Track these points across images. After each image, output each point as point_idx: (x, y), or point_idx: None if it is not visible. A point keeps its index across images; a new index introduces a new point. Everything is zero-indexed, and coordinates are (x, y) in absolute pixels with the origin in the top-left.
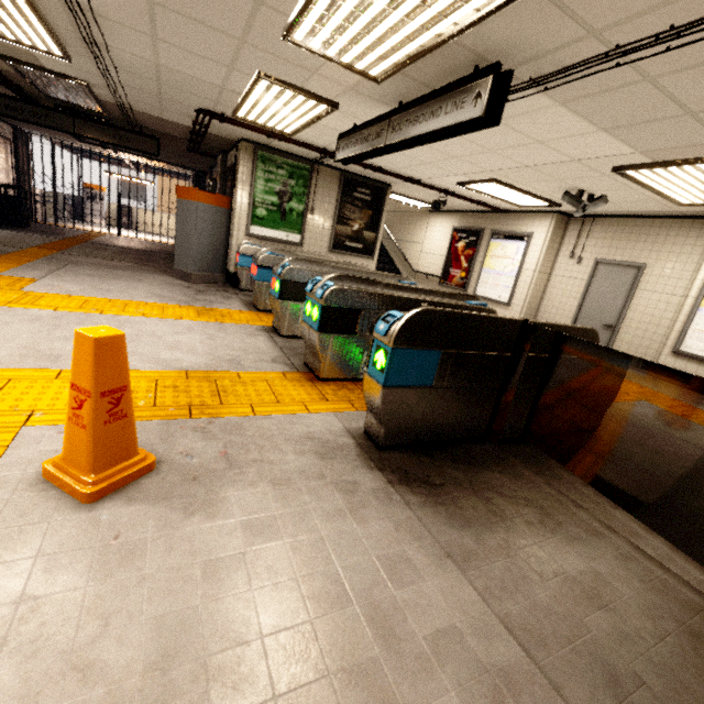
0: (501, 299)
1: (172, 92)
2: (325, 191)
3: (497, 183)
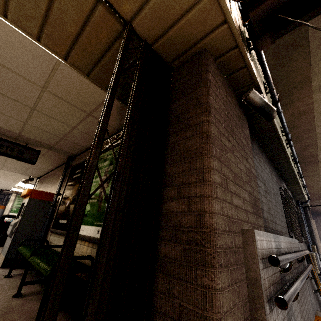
0: None
1: None
2: None
3: None
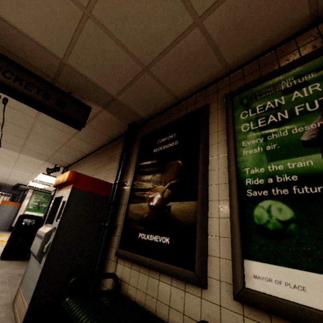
0: None
1: (10, 180)
2: None
3: None
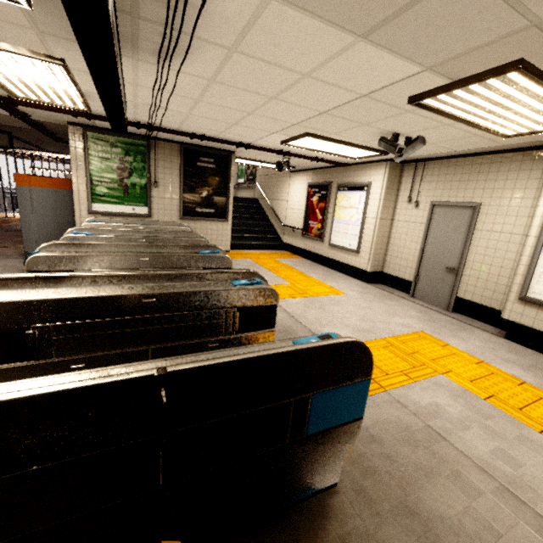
0: (351, 247)
1: None
2: (166, 164)
3: (311, 136)
